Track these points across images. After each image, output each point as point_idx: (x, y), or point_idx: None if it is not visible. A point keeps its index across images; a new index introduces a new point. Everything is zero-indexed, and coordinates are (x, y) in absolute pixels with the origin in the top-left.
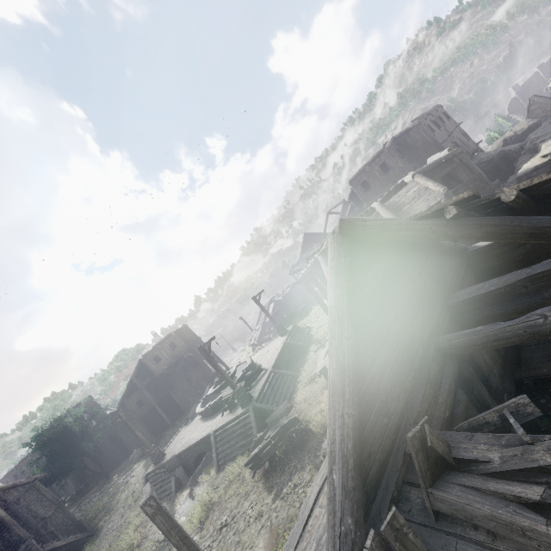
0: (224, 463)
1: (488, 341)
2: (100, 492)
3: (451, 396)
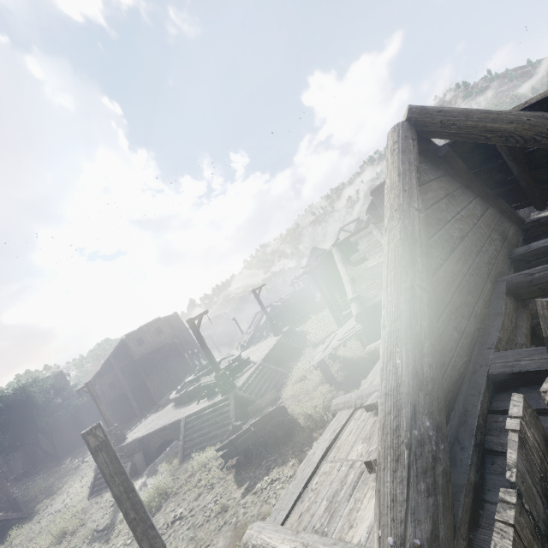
0: (190, 453)
1: None
2: (47, 474)
3: (529, 344)
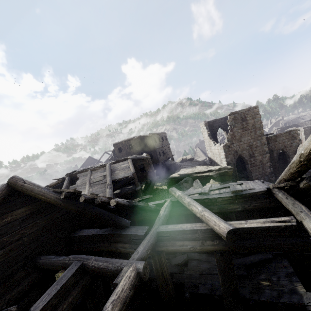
0: None
1: (50, 265)
2: None
3: (20, 294)
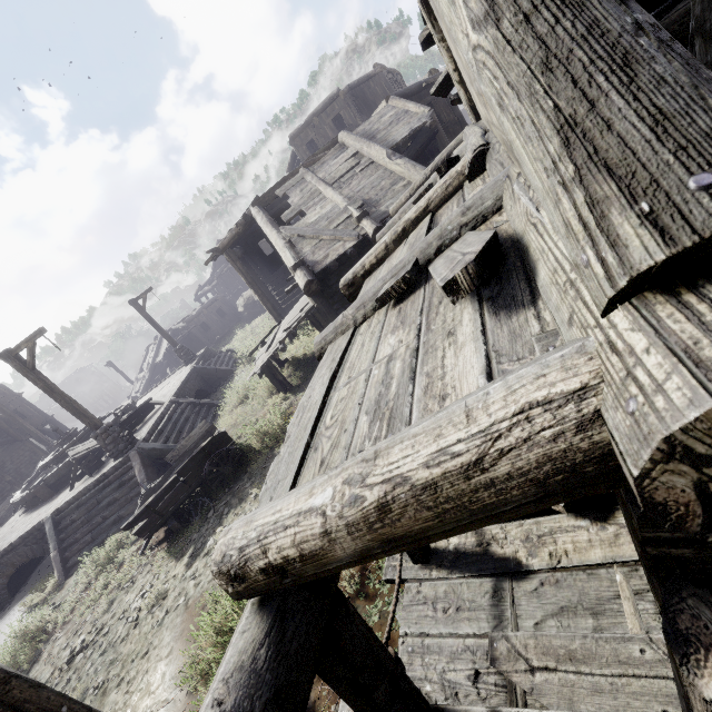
0: (78, 562)
1: None
2: None
3: None
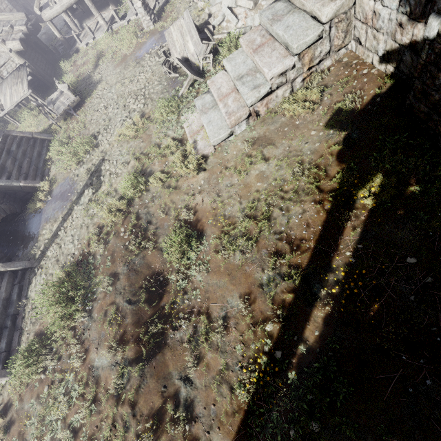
0: (42, 177)
1: None
2: None
3: None
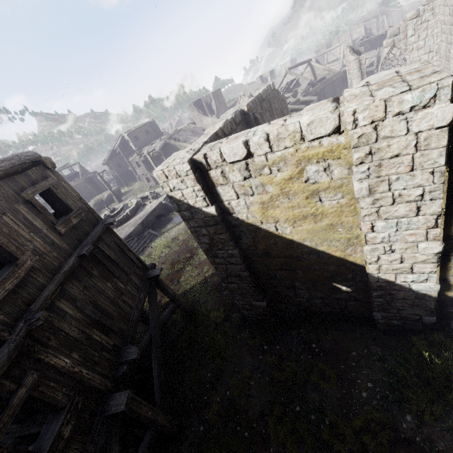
0: None
1: None
2: None
3: None
